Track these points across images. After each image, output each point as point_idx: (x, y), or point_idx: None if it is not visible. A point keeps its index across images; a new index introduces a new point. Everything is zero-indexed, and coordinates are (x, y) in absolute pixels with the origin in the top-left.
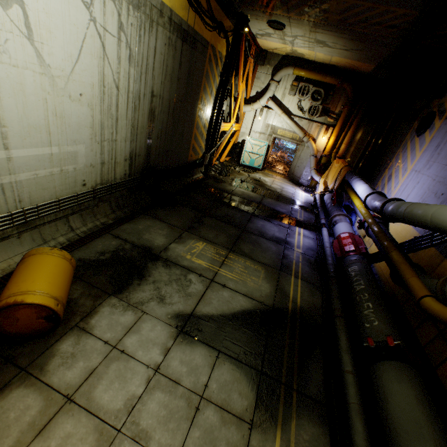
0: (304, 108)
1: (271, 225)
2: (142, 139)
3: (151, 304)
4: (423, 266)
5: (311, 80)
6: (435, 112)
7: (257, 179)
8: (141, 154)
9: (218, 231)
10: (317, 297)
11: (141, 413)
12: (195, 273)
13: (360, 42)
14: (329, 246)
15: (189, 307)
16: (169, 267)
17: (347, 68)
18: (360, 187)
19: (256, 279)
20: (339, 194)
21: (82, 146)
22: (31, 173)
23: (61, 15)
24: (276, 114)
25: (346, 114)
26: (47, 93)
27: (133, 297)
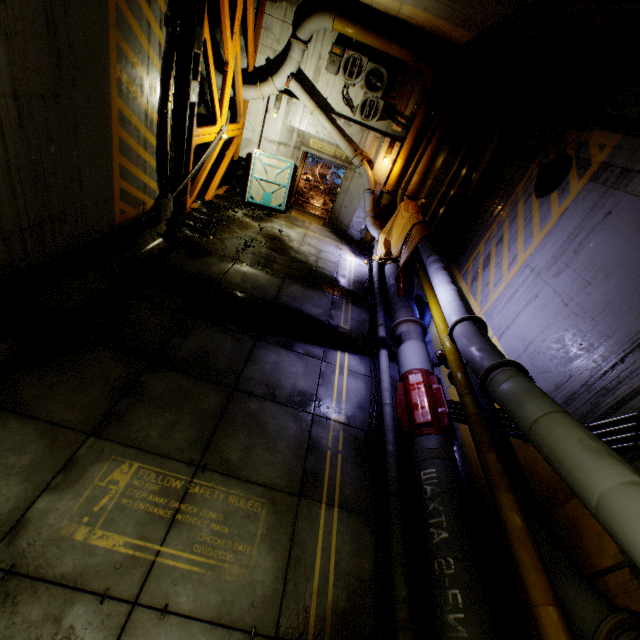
0: (353, 102)
1: (292, 358)
2: None
3: None
4: (542, 481)
5: (365, 47)
6: (571, 158)
7: (275, 235)
8: None
9: (175, 411)
10: (366, 553)
11: None
12: (89, 595)
13: None
14: (390, 402)
15: None
16: (11, 605)
17: (427, 31)
18: (443, 291)
19: (247, 546)
20: (407, 263)
21: None
22: None
23: None
24: (305, 110)
25: (423, 122)
26: None
27: None
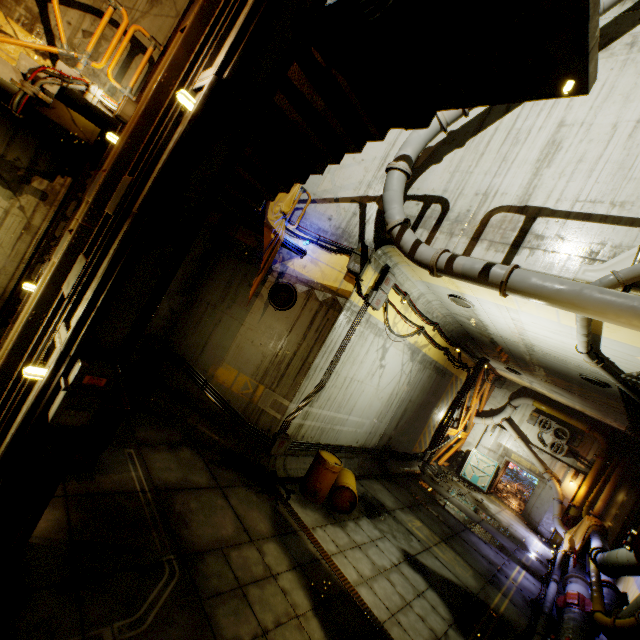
0: (545, 441)
1: (486, 546)
2: (393, 424)
3: (388, 535)
4: None
5: (554, 416)
6: None
7: (478, 499)
8: (388, 433)
9: (432, 521)
10: (522, 620)
11: (390, 574)
12: (414, 536)
13: (595, 406)
14: (551, 596)
15: (412, 552)
16: (397, 522)
17: (596, 418)
18: (593, 543)
19: (464, 571)
20: None
21: (368, 420)
22: (347, 428)
23: (393, 369)
24: (510, 436)
25: (600, 465)
26: (372, 395)
27: (377, 524)
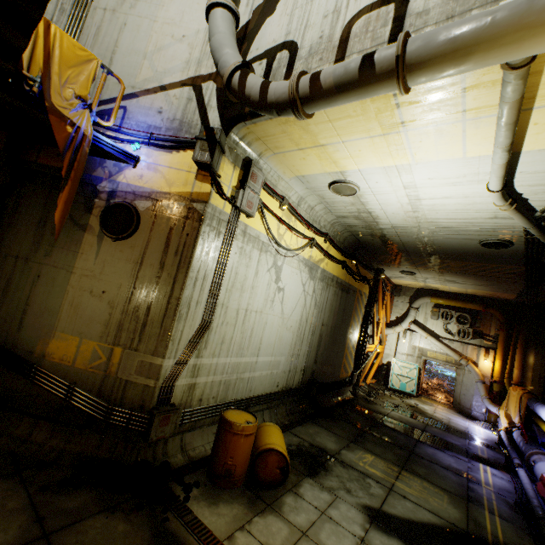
0: (451, 331)
1: (444, 454)
2: (312, 355)
3: (341, 492)
4: None
5: (451, 306)
6: None
7: (413, 405)
8: (310, 366)
9: (383, 448)
10: (526, 540)
11: None
12: (371, 478)
13: (488, 281)
14: (530, 488)
15: (375, 504)
16: (346, 468)
17: (487, 296)
18: (544, 412)
19: (439, 500)
20: None
21: (283, 357)
22: (260, 372)
23: (294, 291)
24: (421, 336)
25: (504, 337)
26: (279, 326)
27: (324, 482)
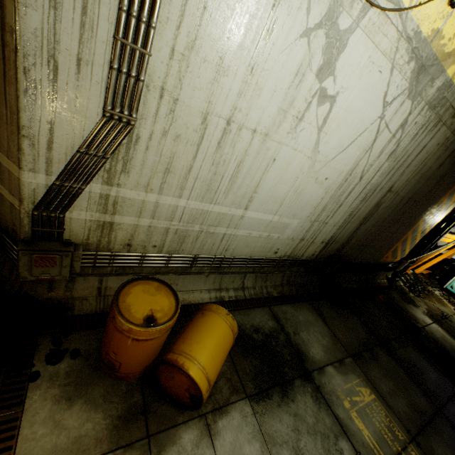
0: None
1: None
2: (350, 227)
3: (283, 454)
4: None
5: None
6: None
7: None
8: (339, 240)
9: (396, 385)
10: None
11: None
12: (350, 442)
13: None
14: None
15: None
16: (318, 404)
17: None
18: None
19: None
20: None
21: (296, 220)
22: (247, 231)
23: (357, 111)
24: None
25: None
26: (301, 172)
27: (267, 420)
